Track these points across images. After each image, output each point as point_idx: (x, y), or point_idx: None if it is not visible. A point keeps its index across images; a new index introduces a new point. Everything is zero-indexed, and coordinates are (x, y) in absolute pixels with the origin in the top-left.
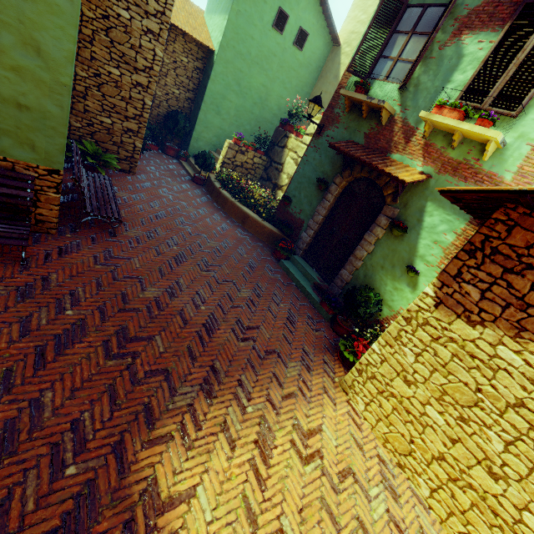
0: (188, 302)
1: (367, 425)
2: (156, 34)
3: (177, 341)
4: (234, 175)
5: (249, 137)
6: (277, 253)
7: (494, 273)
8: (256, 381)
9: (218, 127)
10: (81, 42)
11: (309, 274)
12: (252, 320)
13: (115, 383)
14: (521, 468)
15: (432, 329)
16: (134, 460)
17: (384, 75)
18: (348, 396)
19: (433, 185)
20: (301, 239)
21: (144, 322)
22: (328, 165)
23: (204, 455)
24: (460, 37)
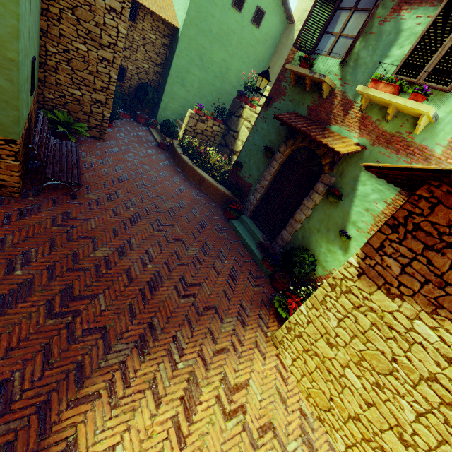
0: (136, 261)
1: (293, 378)
2: (118, 12)
3: (119, 299)
4: (194, 142)
5: (211, 107)
6: (227, 213)
7: (415, 249)
8: (191, 337)
9: (183, 98)
10: (49, 20)
11: (254, 233)
12: (195, 277)
13: (51, 342)
14: (430, 439)
15: (354, 298)
16: (57, 420)
17: (327, 50)
18: (278, 350)
19: (367, 156)
20: (249, 201)
21: (90, 281)
22: (274, 135)
23: (129, 413)
24: (400, 12)
